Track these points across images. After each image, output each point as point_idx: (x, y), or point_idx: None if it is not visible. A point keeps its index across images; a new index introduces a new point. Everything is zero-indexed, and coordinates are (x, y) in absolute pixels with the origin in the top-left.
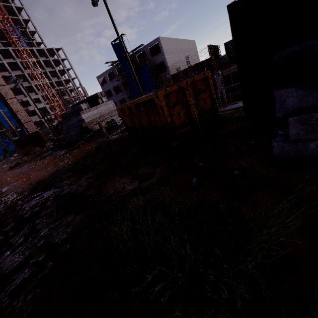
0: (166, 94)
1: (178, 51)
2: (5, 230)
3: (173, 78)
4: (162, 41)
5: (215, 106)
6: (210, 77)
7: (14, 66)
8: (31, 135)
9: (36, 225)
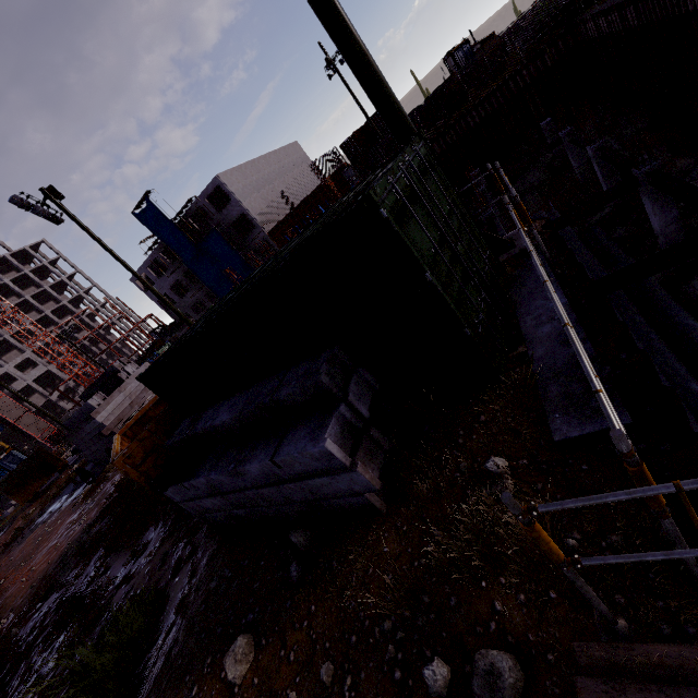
0: (127, 456)
1: (267, 180)
2: (0, 678)
3: (274, 237)
4: (226, 180)
5: None
6: None
7: None
8: (30, 461)
9: (32, 658)
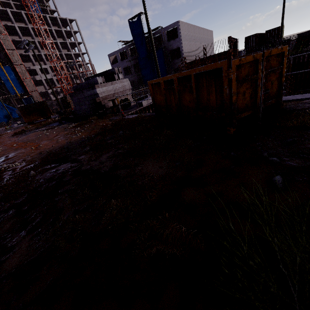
0: (238, 65)
1: (195, 39)
2: (17, 203)
3: (186, 67)
4: (181, 26)
5: (280, 92)
6: (286, 54)
7: (25, 32)
8: (38, 104)
9: (55, 203)
